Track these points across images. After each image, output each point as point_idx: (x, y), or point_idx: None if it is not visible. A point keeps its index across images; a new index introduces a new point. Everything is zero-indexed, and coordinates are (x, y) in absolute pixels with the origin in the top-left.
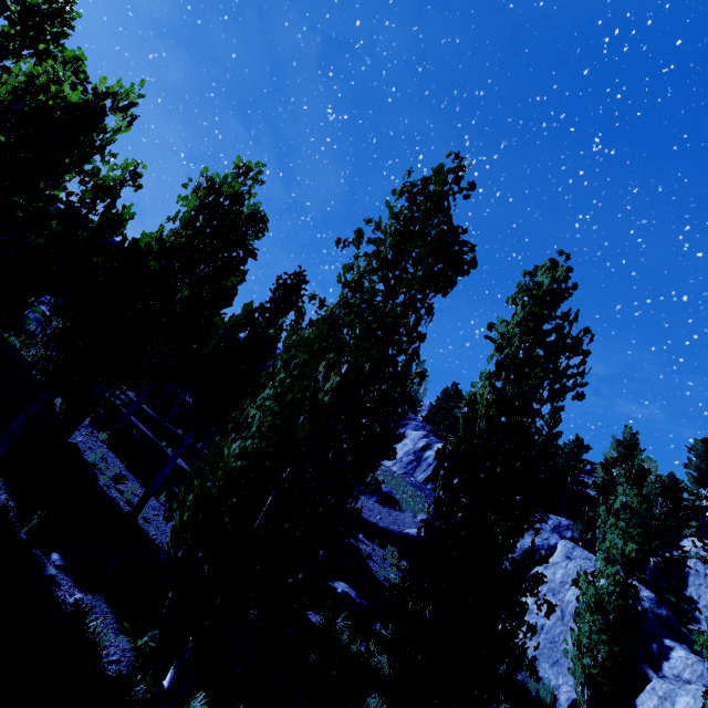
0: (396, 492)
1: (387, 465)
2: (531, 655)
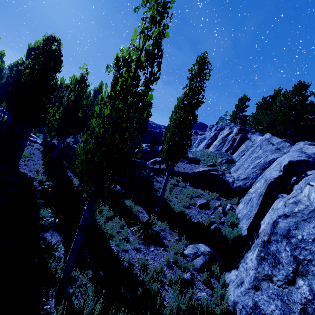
0: (201, 158)
1: (209, 150)
2: (240, 217)
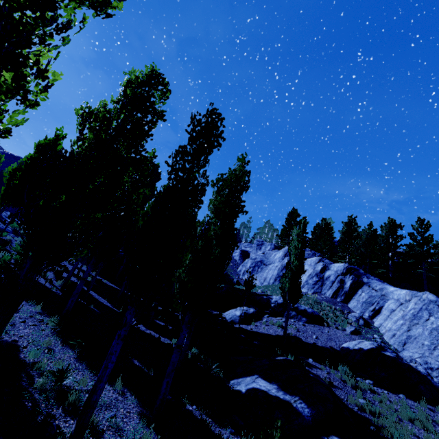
0: (317, 310)
1: None
2: None
